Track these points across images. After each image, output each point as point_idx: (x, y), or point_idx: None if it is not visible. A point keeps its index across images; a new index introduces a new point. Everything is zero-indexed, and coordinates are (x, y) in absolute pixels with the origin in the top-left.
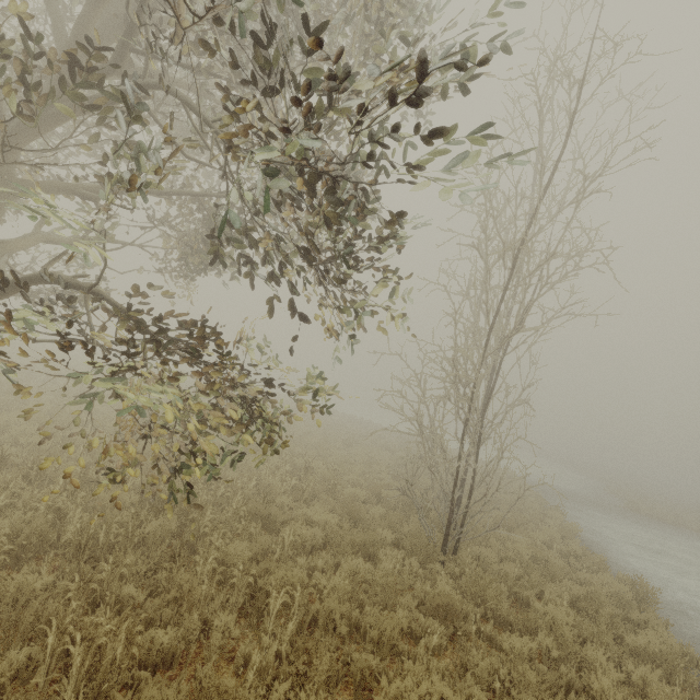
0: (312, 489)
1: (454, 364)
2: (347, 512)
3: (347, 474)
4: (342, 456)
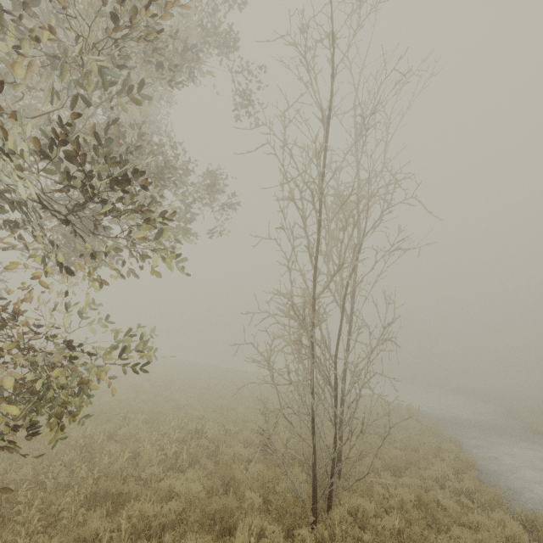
0: (192, 454)
1: (293, 309)
2: (219, 476)
3: (242, 432)
4: (243, 415)
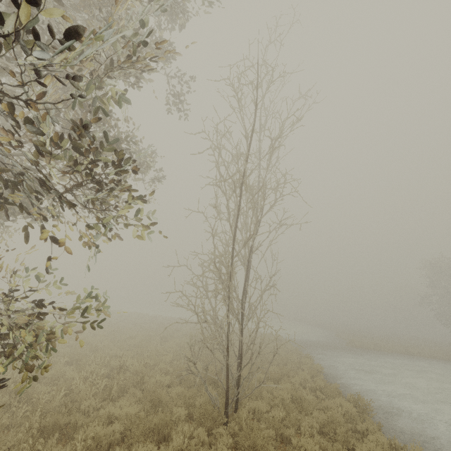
0: (121, 386)
1: (215, 265)
2: (149, 400)
3: (157, 364)
4: (156, 350)
